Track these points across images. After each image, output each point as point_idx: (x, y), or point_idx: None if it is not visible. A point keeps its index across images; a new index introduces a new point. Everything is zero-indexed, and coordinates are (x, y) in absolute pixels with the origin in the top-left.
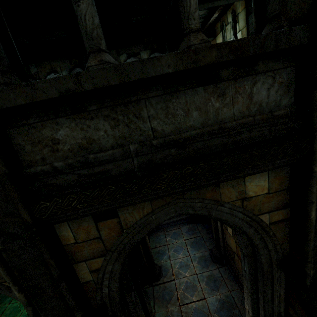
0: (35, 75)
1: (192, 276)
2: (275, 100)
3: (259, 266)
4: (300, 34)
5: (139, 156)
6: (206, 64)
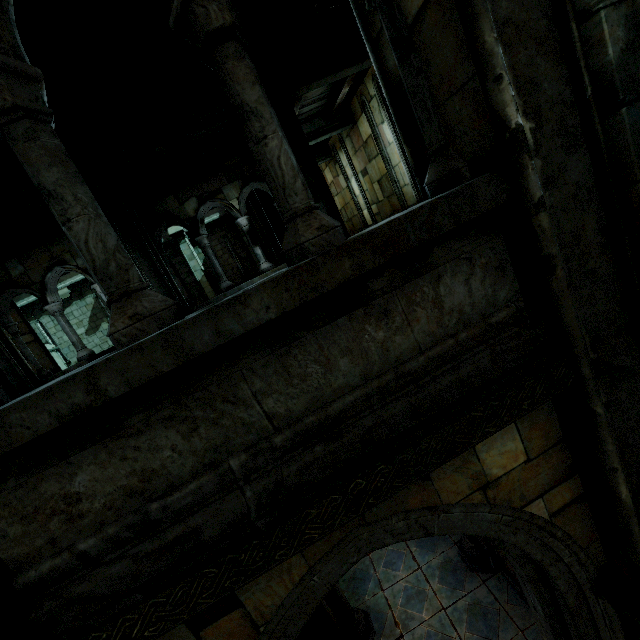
0: (21, 279)
1: (437, 617)
2: (484, 295)
3: (558, 595)
4: (491, 190)
5: (253, 480)
6: (337, 284)
